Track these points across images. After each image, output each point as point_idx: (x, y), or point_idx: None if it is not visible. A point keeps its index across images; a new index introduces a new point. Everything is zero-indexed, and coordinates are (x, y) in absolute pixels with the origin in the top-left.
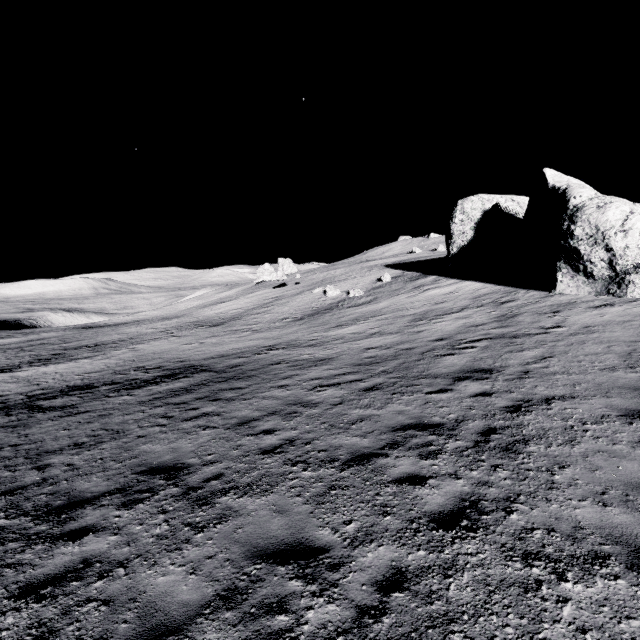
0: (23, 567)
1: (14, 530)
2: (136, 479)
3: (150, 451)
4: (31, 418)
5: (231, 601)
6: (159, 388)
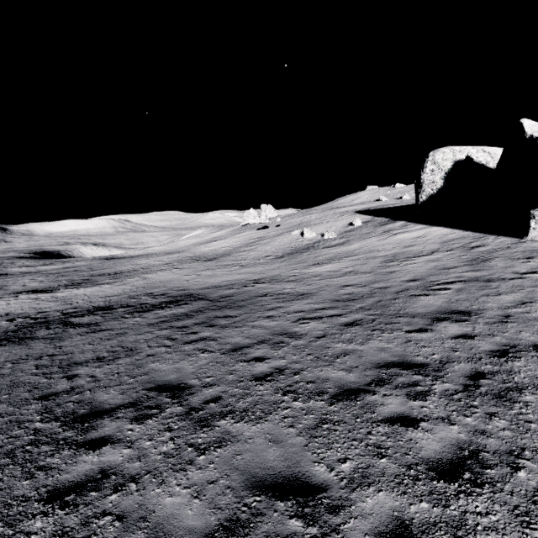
0: (52, 471)
1: (47, 434)
2: (146, 395)
3: (157, 369)
4: (65, 332)
5: (234, 534)
6: (164, 312)
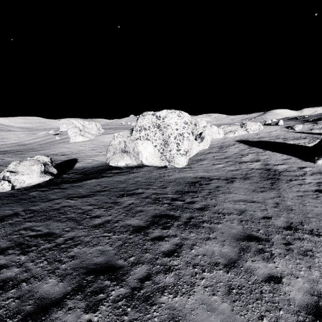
0: None
1: None
2: None
3: None
4: None
5: None
6: None
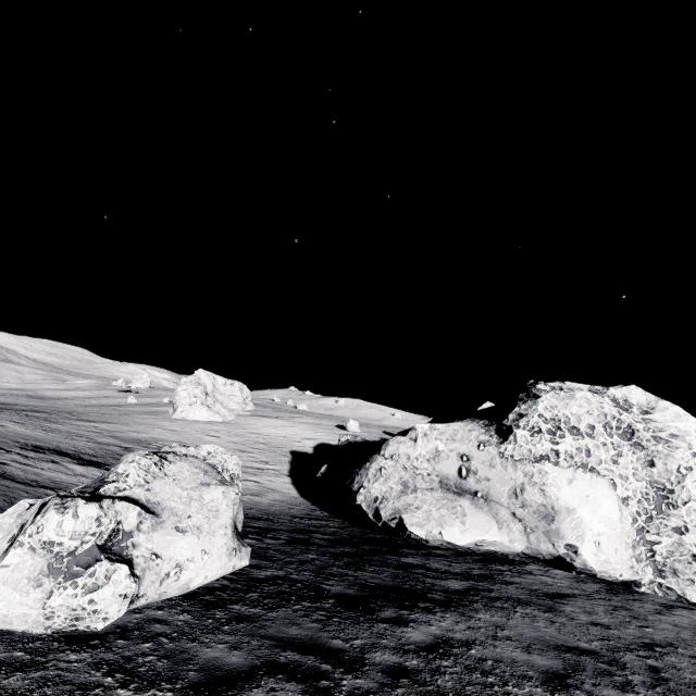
0: None
1: None
2: None
3: None
4: None
5: None
6: None
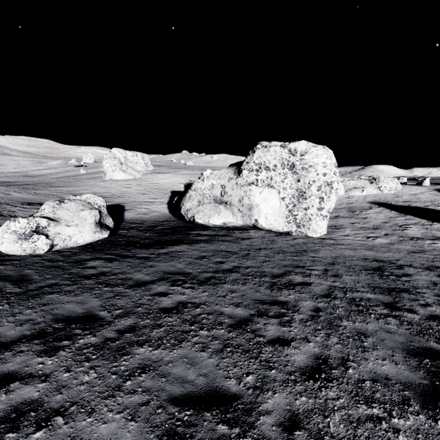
0: None
1: None
2: None
3: None
4: None
5: None
6: None
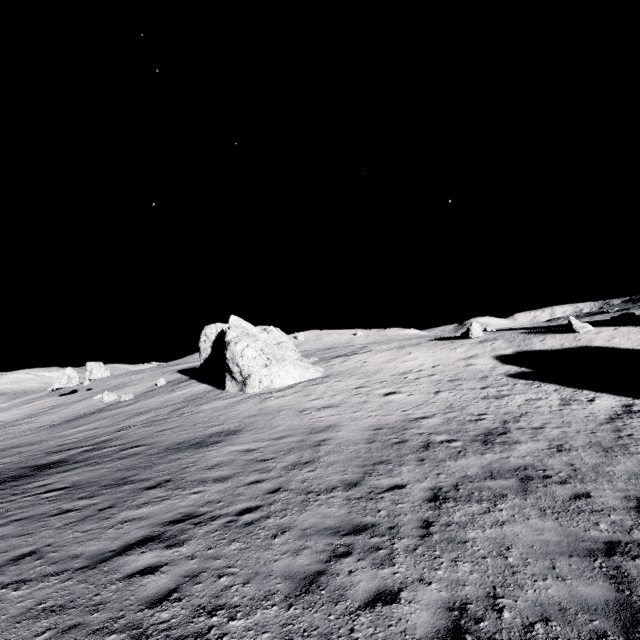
0: None
1: None
2: None
3: None
4: None
5: None
6: None
